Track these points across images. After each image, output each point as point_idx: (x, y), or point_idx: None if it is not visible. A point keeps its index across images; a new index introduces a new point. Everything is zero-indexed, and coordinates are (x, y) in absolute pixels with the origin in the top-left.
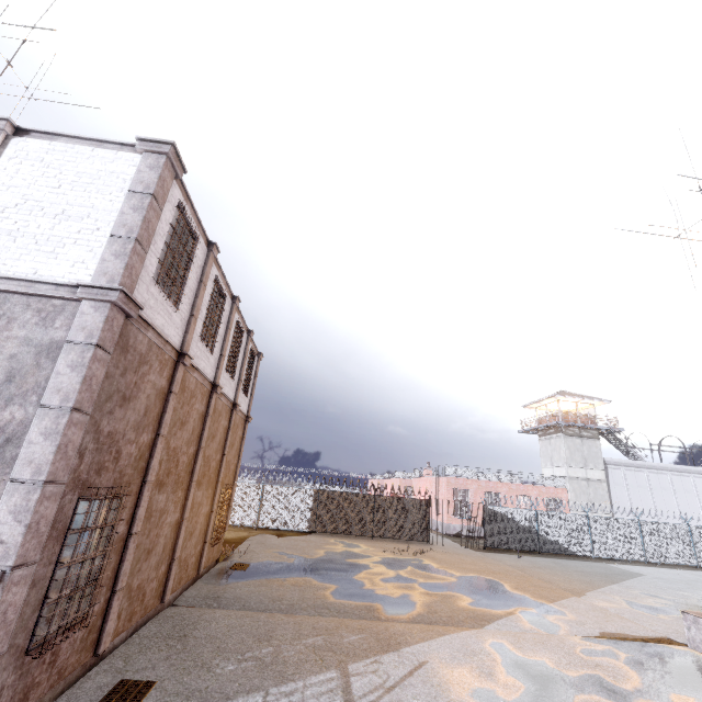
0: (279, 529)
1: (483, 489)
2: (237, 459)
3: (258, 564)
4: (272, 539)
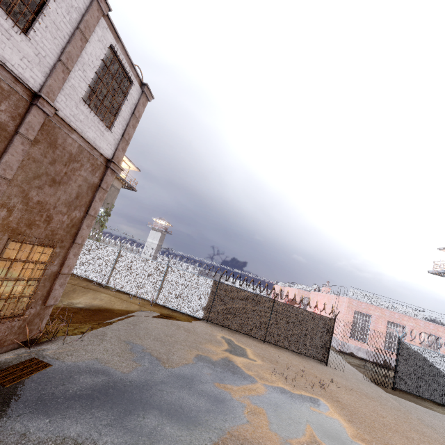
0: (175, 309)
1: (386, 318)
2: (84, 213)
3: (64, 368)
4: (154, 320)
